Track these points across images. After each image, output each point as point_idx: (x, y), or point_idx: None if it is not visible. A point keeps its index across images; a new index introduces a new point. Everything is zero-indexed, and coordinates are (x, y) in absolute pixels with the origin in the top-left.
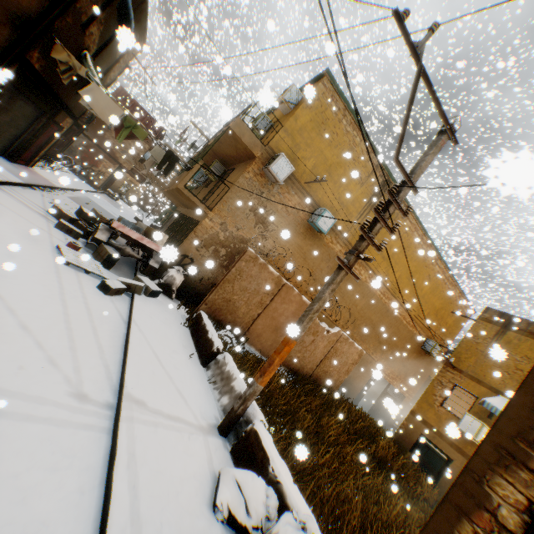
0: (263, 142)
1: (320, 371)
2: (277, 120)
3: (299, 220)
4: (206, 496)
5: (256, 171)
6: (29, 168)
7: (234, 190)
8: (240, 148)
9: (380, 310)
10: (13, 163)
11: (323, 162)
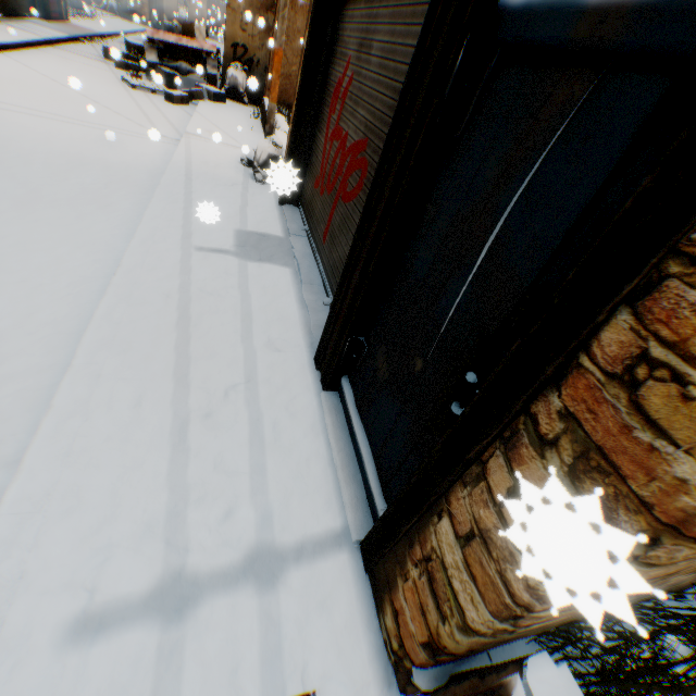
0: None
1: None
2: None
3: None
4: (239, 161)
5: None
6: (67, 25)
7: None
8: None
9: None
10: (51, 24)
11: None
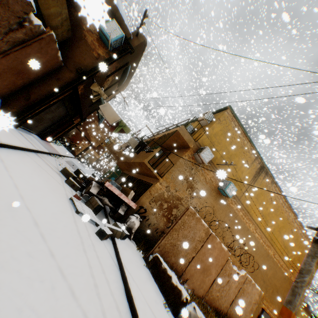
0: (194, 139)
1: (232, 309)
2: (197, 128)
3: (213, 187)
4: None
5: (190, 155)
6: (48, 143)
7: (176, 166)
8: (180, 141)
9: (262, 254)
10: (42, 140)
11: (227, 153)
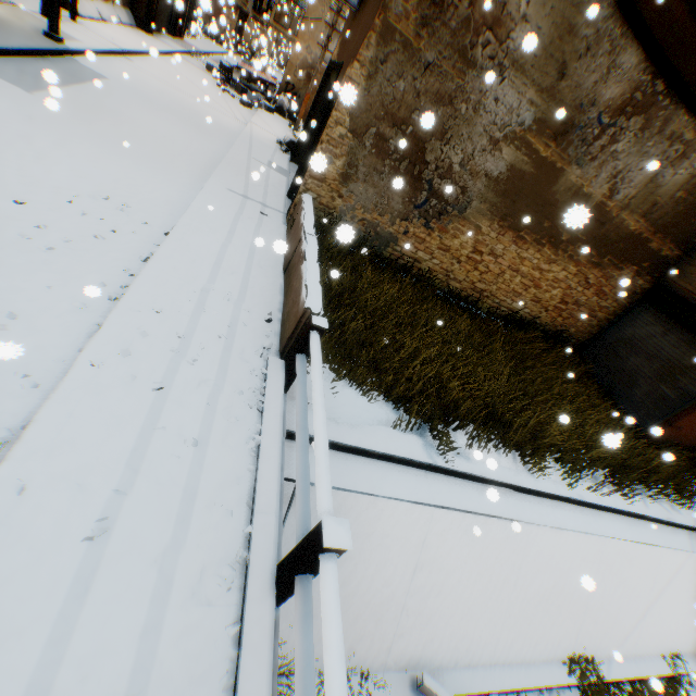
0: None
1: None
2: None
3: None
4: (275, 141)
5: None
6: (182, 42)
7: (309, 14)
8: None
9: None
10: (175, 40)
11: None
